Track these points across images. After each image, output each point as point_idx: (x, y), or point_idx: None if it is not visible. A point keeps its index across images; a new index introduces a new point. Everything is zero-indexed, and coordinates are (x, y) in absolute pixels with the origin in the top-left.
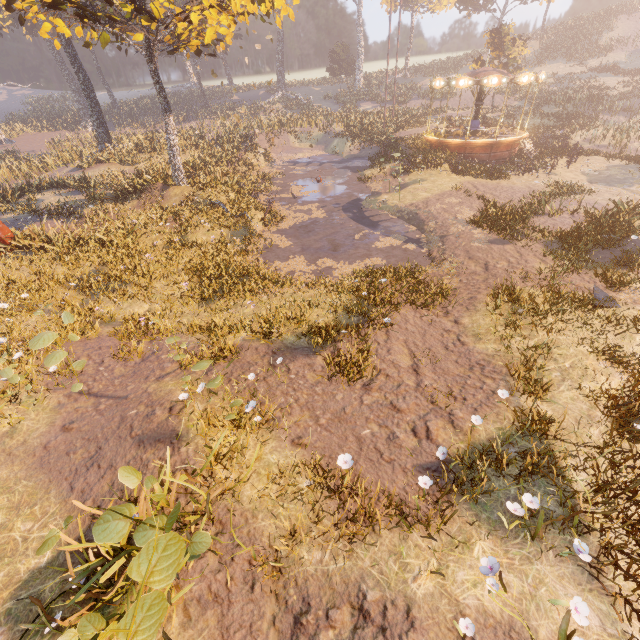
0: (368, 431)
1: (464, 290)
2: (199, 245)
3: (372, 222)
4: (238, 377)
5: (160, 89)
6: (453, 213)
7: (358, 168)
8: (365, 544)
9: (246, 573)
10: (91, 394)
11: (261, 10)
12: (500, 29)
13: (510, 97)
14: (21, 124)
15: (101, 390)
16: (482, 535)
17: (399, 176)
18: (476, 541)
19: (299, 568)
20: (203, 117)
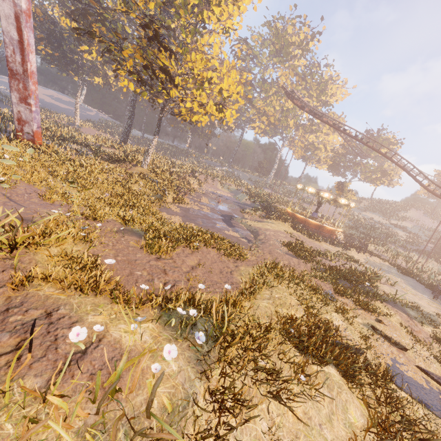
0: (140, 273)
1: (255, 262)
2: (130, 188)
3: (232, 225)
4: (93, 226)
5: (159, 124)
6: (277, 238)
7: (244, 208)
8: (83, 295)
9: (3, 281)
10: (9, 198)
11: (219, 116)
12: (343, 183)
13: (344, 217)
14: (91, 124)
15: (16, 200)
16: (155, 322)
17: (263, 218)
18: (148, 322)
19: (35, 291)
20: (181, 159)
